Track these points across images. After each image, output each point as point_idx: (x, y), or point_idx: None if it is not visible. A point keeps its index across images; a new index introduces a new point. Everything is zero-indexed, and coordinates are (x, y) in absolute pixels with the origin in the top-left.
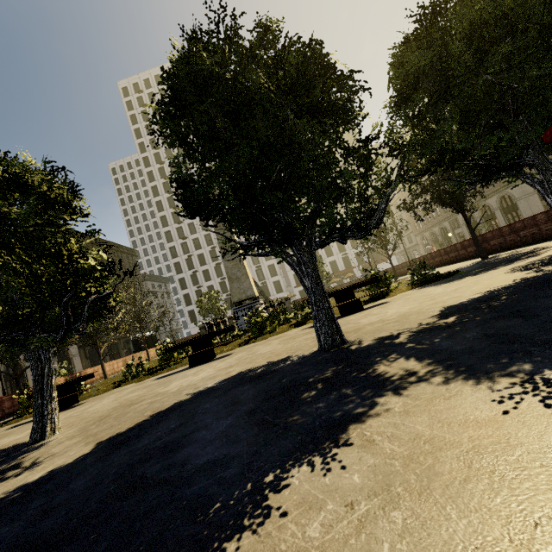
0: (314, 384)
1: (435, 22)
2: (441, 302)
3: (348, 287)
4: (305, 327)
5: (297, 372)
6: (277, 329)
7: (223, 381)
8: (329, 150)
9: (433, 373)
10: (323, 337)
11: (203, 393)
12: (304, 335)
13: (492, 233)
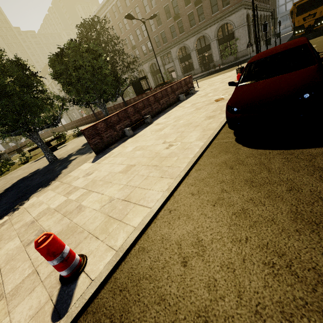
0: (56, 167)
1: (63, 58)
2: (83, 142)
3: (48, 141)
4: (31, 162)
5: (48, 168)
6: (10, 169)
7: (15, 183)
8: (42, 106)
9: (80, 156)
10: (51, 159)
11: (10, 187)
12: (35, 164)
13: (101, 111)
